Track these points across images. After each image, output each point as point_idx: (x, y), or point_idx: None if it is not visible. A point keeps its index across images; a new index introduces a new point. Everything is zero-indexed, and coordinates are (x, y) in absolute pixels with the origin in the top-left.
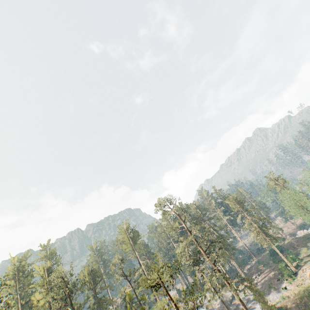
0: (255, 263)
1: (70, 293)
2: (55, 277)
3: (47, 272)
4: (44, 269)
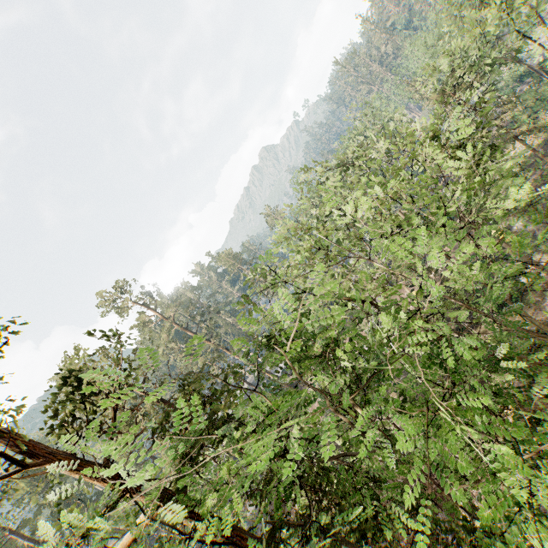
0: None
1: (5, 536)
2: None
3: None
4: None
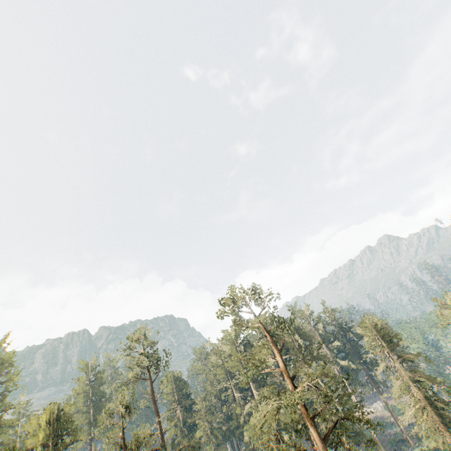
0: None
1: None
2: None
3: None
4: None
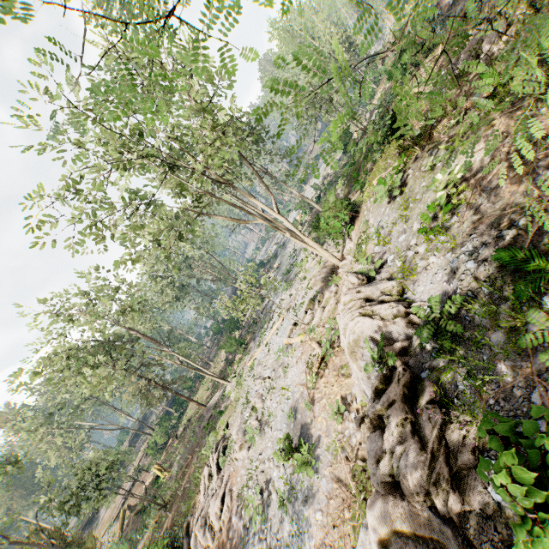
0: None
1: None
2: None
3: None
4: None
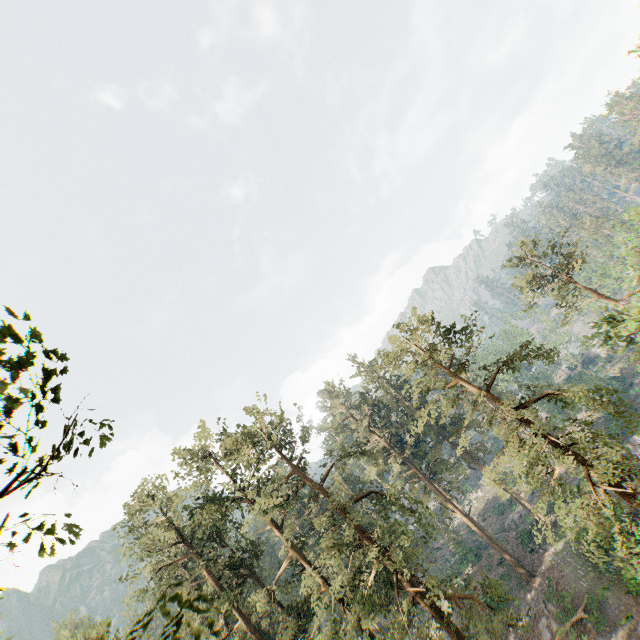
0: (544, 602)
1: None
2: None
3: None
4: None
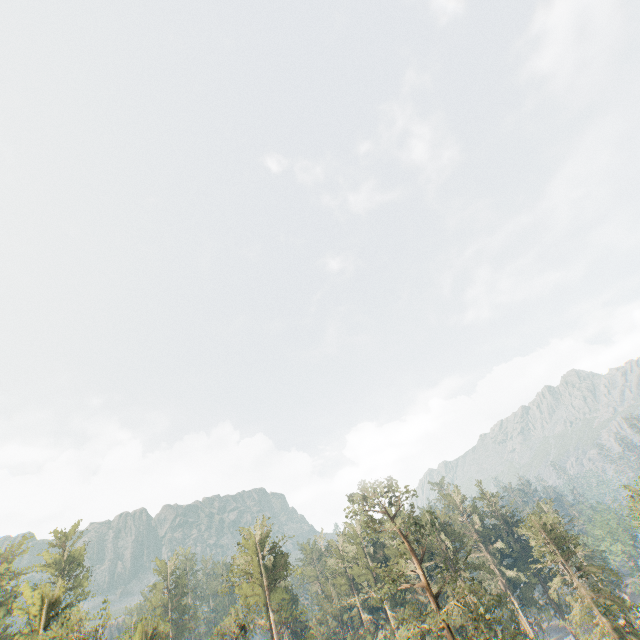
0: None
1: None
2: (62, 636)
3: (47, 611)
4: (44, 601)
